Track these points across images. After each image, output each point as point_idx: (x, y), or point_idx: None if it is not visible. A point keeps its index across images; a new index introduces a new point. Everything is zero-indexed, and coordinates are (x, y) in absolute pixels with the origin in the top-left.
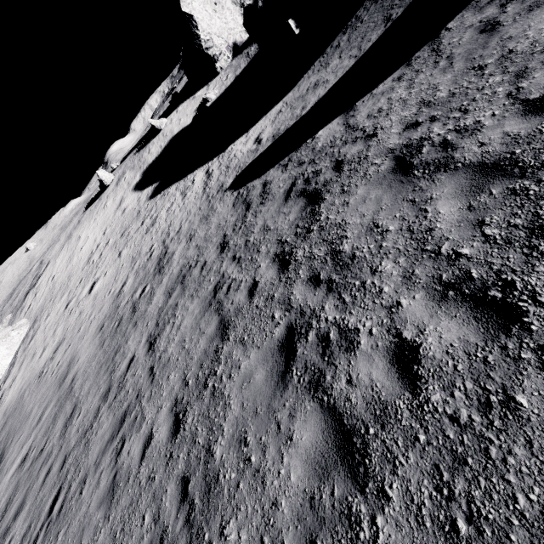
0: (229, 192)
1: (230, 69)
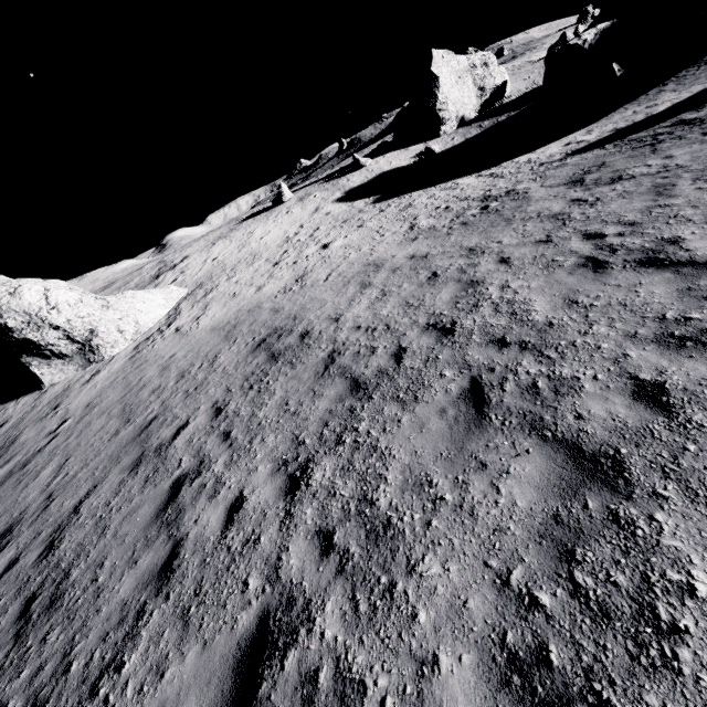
0: (574, 156)
1: (456, 134)
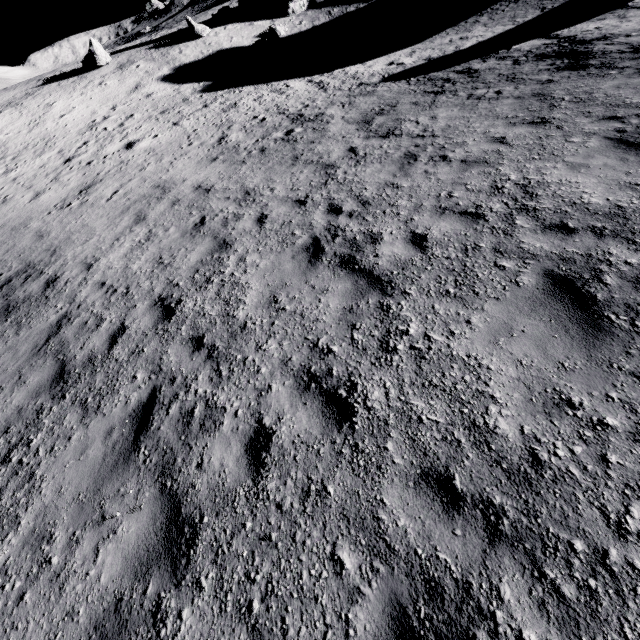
0: (386, 83)
1: (305, 17)
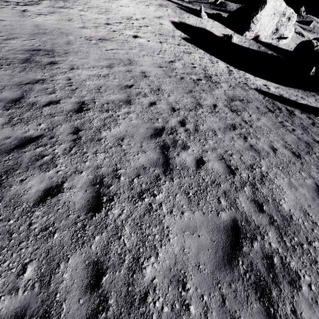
0: (255, 91)
1: (248, 41)
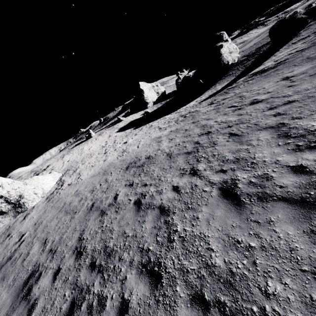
0: (202, 102)
1: (153, 107)
